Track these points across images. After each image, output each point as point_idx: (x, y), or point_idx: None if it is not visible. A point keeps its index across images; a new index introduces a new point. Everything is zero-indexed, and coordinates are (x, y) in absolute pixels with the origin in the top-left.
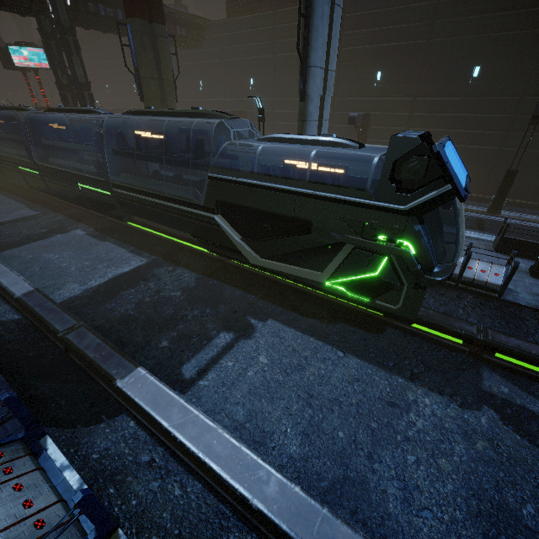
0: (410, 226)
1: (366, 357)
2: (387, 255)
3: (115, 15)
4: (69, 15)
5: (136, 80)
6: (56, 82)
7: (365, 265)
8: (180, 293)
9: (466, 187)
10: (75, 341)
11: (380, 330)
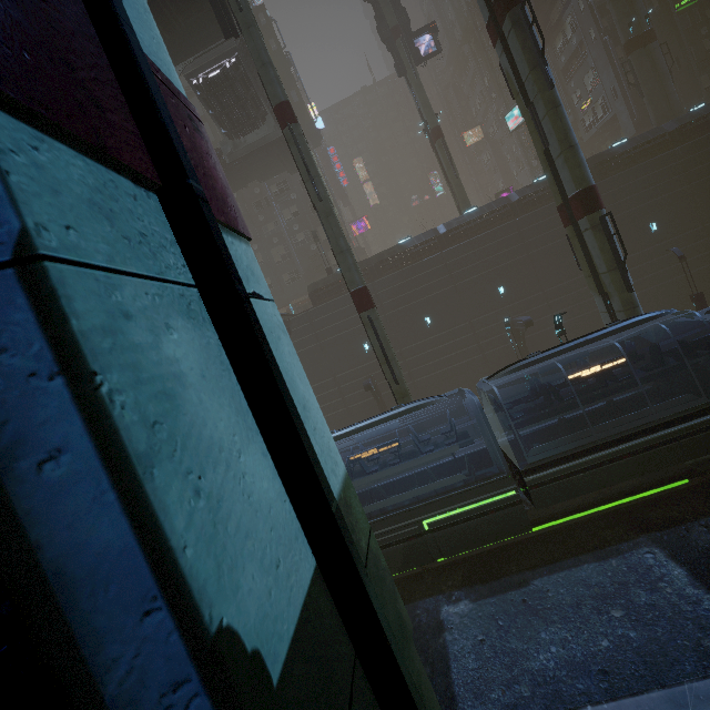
0: None
1: None
2: None
3: None
4: None
5: (389, 364)
6: None
7: None
8: None
9: None
10: None
11: None
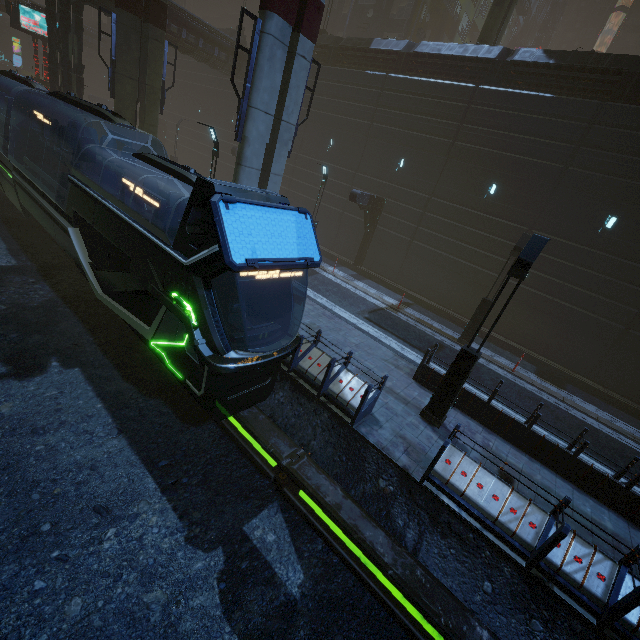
0: (194, 288)
1: (141, 446)
2: None
3: None
4: None
5: (109, 73)
6: (48, 54)
7: (177, 330)
8: (6, 307)
9: (252, 258)
10: None
11: (198, 422)
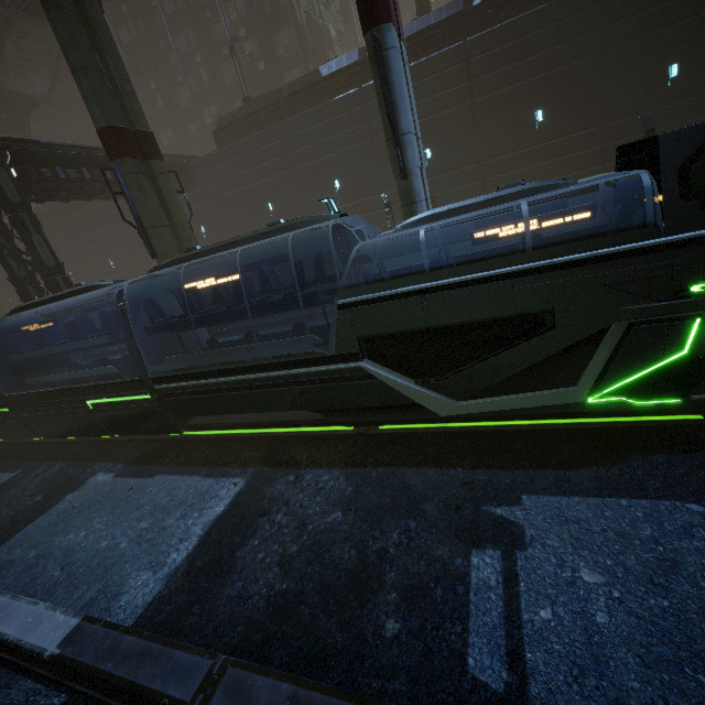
0: None
1: None
2: (699, 315)
3: (80, 175)
4: (18, 188)
5: (140, 234)
6: (9, 277)
7: (658, 346)
8: (340, 512)
9: None
10: None
11: (700, 443)
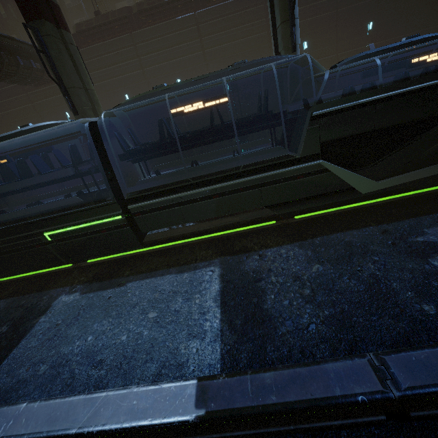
0: None
1: None
2: None
3: None
4: None
5: (63, 91)
6: None
7: None
8: (318, 265)
9: None
10: (432, 380)
11: None
